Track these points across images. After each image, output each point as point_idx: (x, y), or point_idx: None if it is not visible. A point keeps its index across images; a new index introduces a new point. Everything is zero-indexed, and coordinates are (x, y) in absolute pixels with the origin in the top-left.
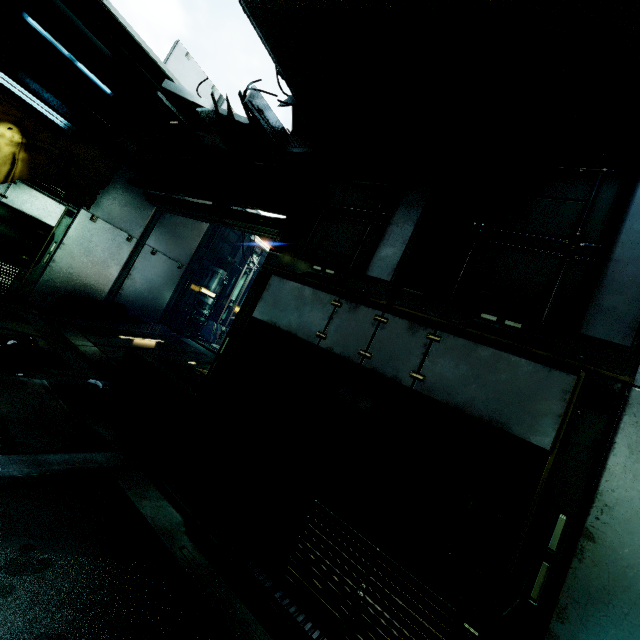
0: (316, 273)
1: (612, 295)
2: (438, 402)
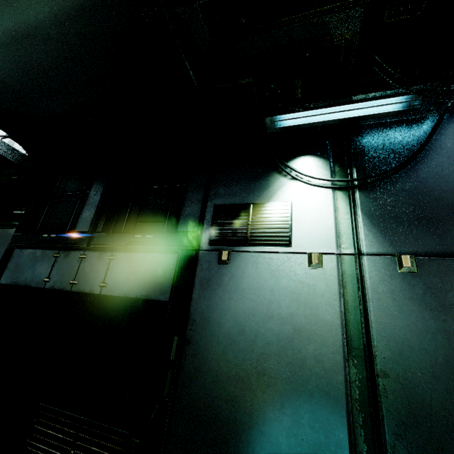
0: (44, 239)
1: (189, 208)
2: (114, 296)
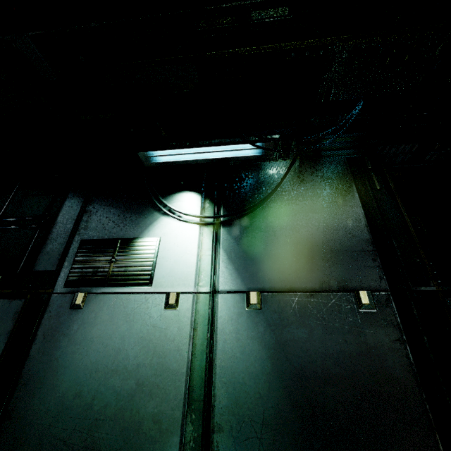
0: None
1: (52, 243)
2: None
